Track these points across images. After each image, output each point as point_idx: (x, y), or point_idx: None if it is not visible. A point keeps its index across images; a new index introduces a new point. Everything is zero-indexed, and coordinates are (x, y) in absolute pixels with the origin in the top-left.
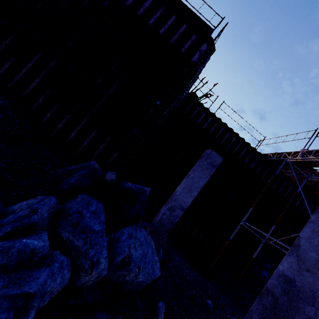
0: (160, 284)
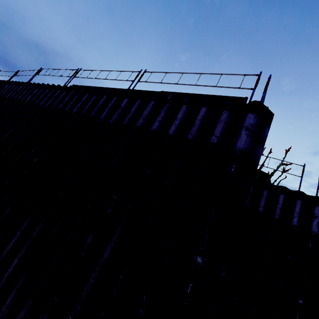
0: None
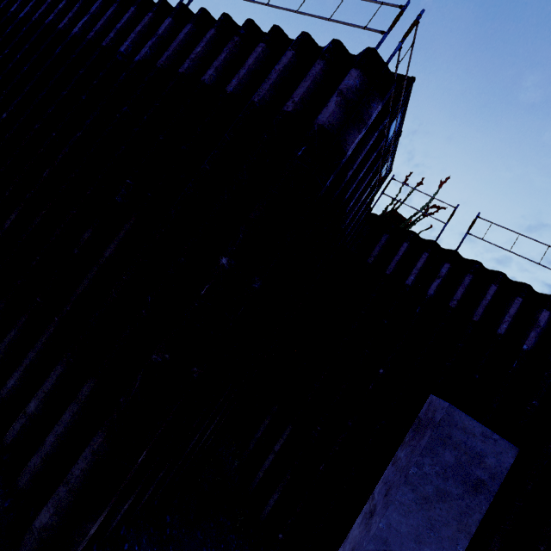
0: None
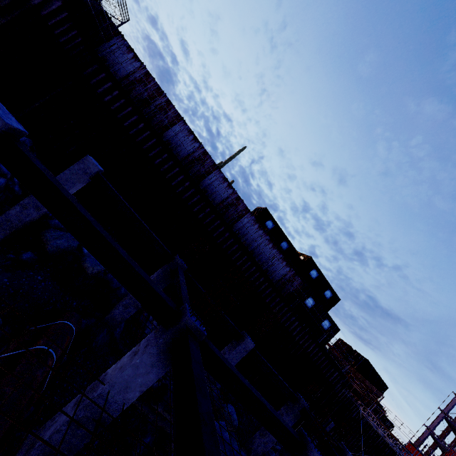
0: None
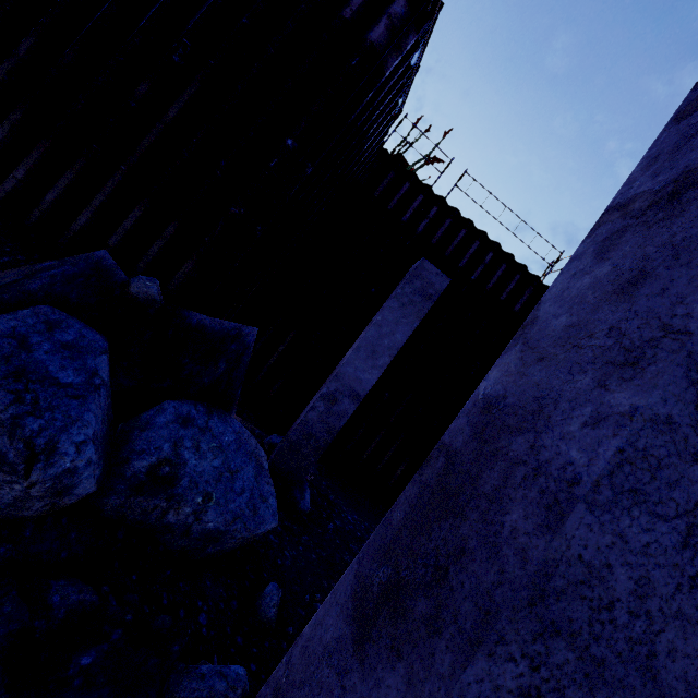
0: (290, 558)
